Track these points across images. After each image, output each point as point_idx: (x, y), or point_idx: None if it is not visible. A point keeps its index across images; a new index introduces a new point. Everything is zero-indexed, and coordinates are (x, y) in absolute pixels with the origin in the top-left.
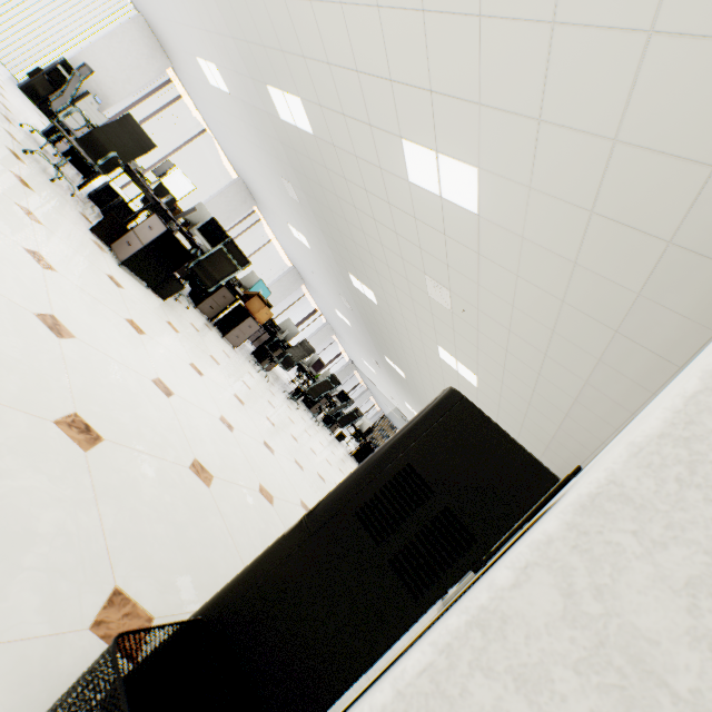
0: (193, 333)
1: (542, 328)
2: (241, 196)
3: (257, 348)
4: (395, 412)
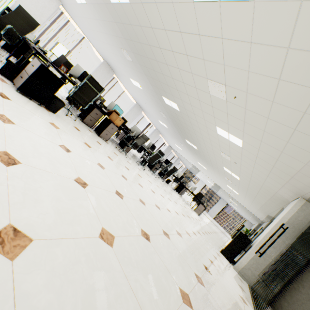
0: (73, 131)
1: (306, 91)
2: (107, 70)
3: (120, 141)
4: (192, 167)
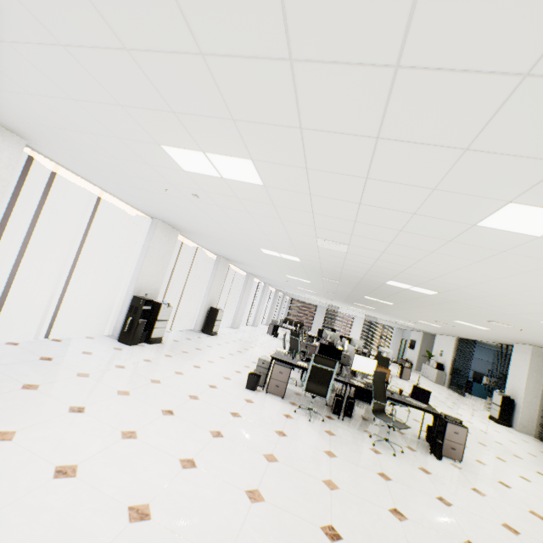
0: None
1: None
2: (223, 265)
3: None
4: (319, 302)
